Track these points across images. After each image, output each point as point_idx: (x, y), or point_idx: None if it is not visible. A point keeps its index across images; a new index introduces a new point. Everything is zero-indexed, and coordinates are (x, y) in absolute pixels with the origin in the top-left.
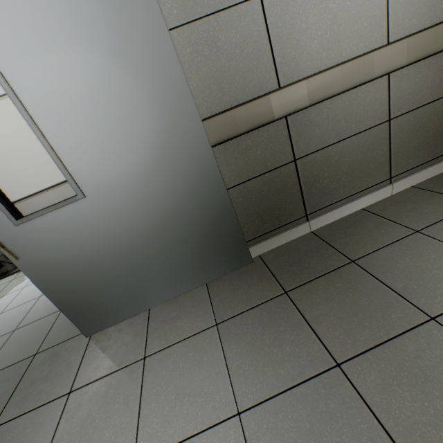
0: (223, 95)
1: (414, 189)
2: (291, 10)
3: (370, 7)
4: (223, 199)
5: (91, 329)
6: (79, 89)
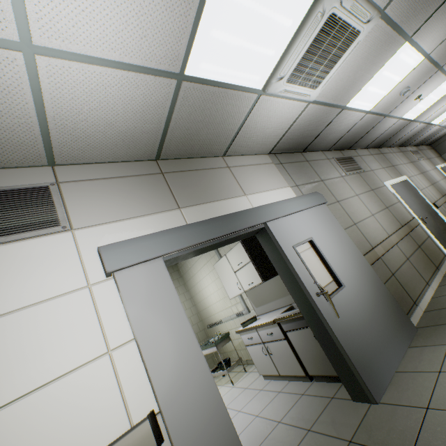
0: (360, 250)
1: (440, 286)
2: (363, 227)
3: (378, 227)
4: (385, 289)
5: (376, 393)
6: (331, 245)
